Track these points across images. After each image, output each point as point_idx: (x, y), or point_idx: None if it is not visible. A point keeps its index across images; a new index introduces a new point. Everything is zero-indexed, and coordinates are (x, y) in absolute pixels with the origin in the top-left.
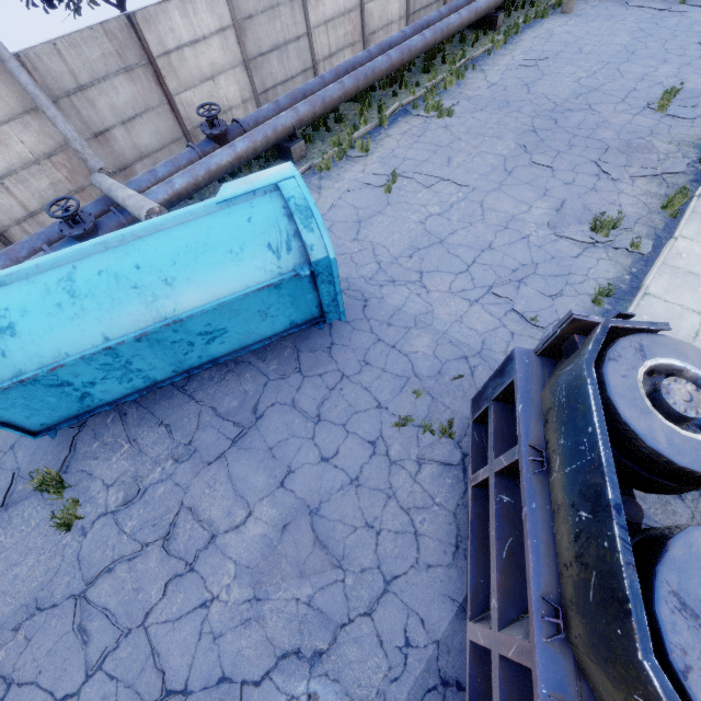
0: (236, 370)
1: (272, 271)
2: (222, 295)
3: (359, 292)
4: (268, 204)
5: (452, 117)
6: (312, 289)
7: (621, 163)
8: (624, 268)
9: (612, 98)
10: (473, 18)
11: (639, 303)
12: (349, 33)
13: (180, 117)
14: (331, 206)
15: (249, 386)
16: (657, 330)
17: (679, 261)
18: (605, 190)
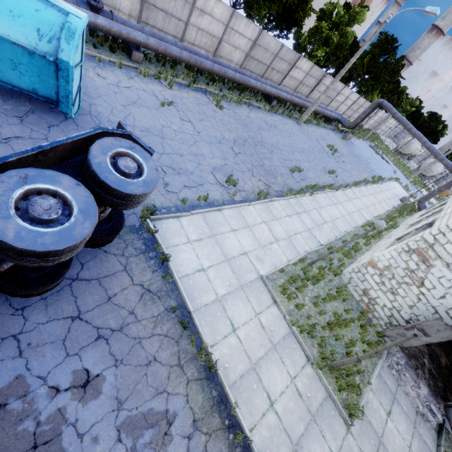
0: None
1: (31, 42)
2: None
3: (99, 121)
4: (56, 16)
5: (221, 111)
6: (56, 78)
7: (261, 173)
8: (223, 199)
9: (282, 156)
10: (262, 90)
11: (215, 211)
12: (209, 45)
13: None
14: (128, 87)
15: None
16: (151, 154)
17: (244, 211)
18: (246, 175)
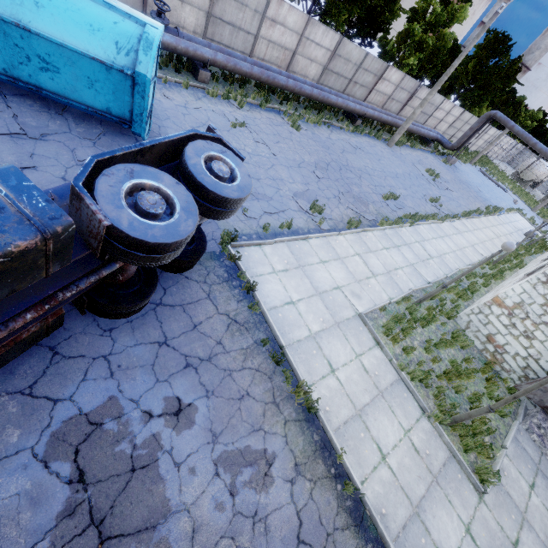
0: (53, 115)
1: (109, 56)
2: (69, 41)
3: None
4: (134, 27)
5: (298, 132)
6: (131, 94)
7: (349, 200)
8: (308, 228)
9: (372, 182)
10: (344, 107)
11: (300, 241)
12: (281, 59)
13: (146, 0)
14: (196, 108)
15: (53, 125)
16: (242, 160)
17: (333, 241)
18: (332, 202)
